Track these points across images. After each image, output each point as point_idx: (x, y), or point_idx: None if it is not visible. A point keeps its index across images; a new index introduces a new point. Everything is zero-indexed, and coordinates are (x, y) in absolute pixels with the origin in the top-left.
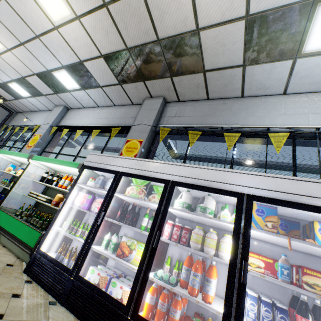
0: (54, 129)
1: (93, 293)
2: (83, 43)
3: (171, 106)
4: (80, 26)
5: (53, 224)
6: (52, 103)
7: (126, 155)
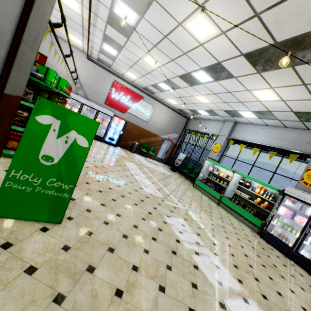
0: (231, 142)
1: (309, 262)
2: (278, 107)
3: None
4: (282, 102)
5: (271, 221)
6: (224, 119)
7: (307, 181)
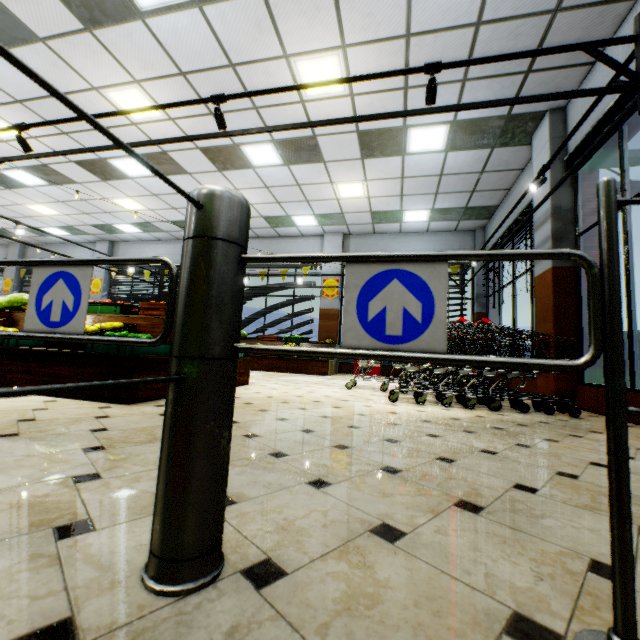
0: None
1: None
2: None
3: (30, 248)
4: None
5: None
6: None
7: (6, 289)
